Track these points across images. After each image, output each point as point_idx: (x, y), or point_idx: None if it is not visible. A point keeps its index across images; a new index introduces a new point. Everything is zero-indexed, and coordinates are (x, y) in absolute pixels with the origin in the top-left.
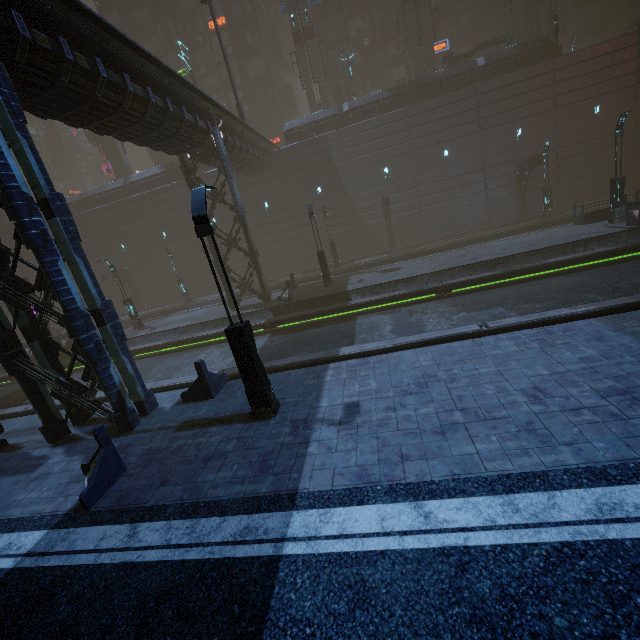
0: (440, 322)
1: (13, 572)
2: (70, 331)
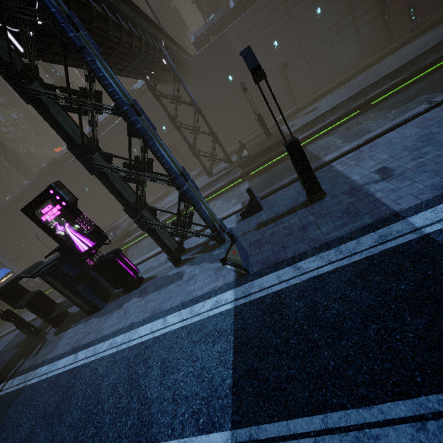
0: (379, 122)
1: (238, 307)
2: (177, 187)
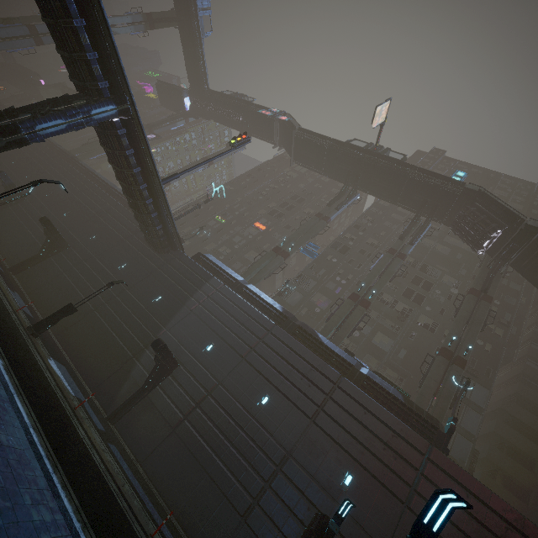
0: None
1: None
2: None
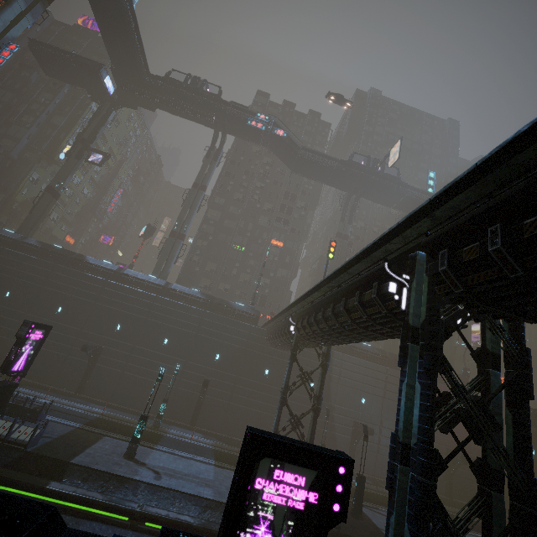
0: None
1: None
2: None
